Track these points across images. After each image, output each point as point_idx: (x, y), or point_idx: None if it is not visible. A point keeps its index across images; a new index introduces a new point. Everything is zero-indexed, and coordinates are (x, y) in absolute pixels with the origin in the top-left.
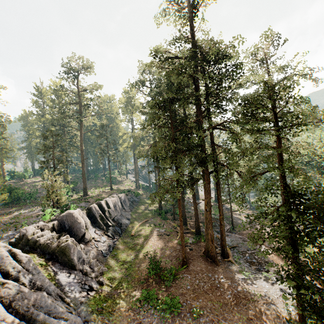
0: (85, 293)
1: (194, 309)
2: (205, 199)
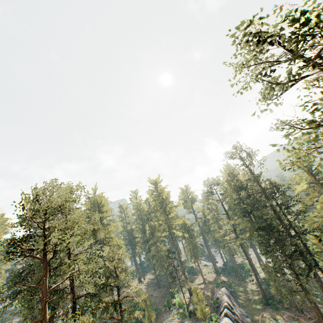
0: None
1: None
2: (322, 290)
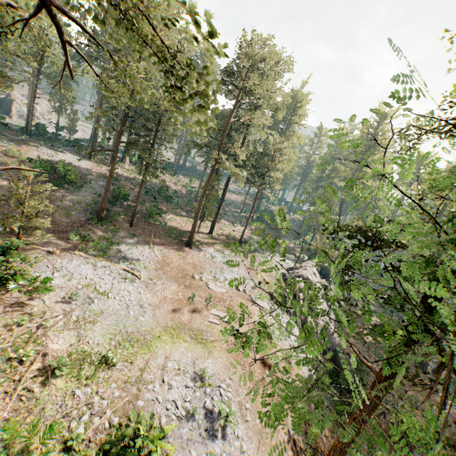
0: None
1: None
2: None
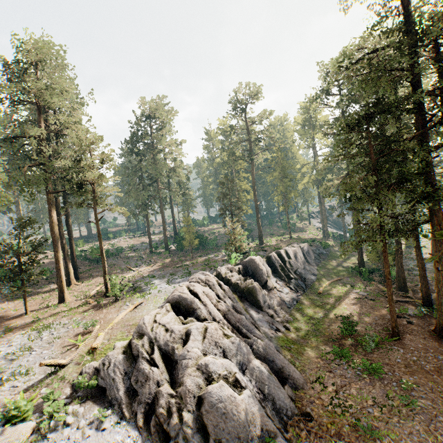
0: (273, 331)
1: (403, 381)
2: (434, 252)
